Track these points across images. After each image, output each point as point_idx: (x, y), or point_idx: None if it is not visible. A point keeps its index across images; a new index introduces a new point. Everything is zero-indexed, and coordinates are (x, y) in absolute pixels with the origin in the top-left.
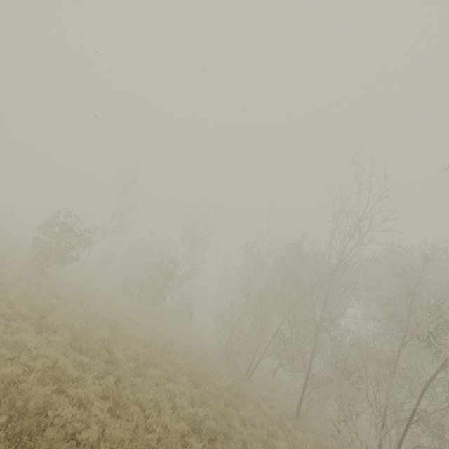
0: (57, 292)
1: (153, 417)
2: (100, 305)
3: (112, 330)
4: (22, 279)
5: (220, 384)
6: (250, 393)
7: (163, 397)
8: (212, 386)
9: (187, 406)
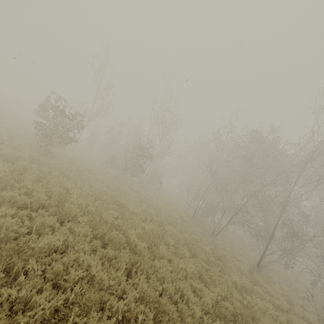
0: (65, 171)
1: (185, 310)
2: (100, 180)
3: (118, 207)
4: (33, 160)
5: (206, 249)
6: (227, 254)
7: (186, 285)
8: (200, 251)
9: (207, 292)
